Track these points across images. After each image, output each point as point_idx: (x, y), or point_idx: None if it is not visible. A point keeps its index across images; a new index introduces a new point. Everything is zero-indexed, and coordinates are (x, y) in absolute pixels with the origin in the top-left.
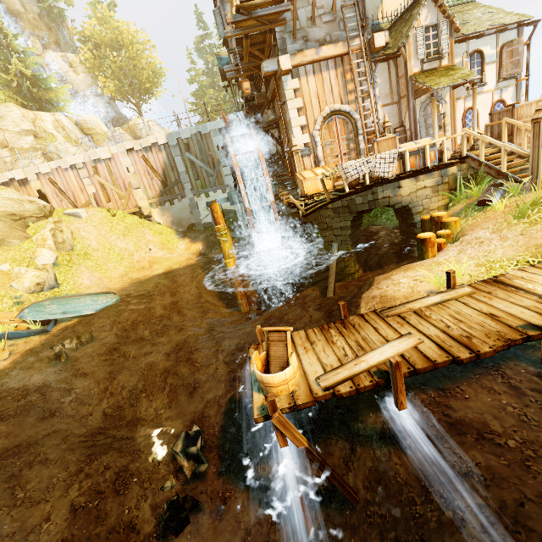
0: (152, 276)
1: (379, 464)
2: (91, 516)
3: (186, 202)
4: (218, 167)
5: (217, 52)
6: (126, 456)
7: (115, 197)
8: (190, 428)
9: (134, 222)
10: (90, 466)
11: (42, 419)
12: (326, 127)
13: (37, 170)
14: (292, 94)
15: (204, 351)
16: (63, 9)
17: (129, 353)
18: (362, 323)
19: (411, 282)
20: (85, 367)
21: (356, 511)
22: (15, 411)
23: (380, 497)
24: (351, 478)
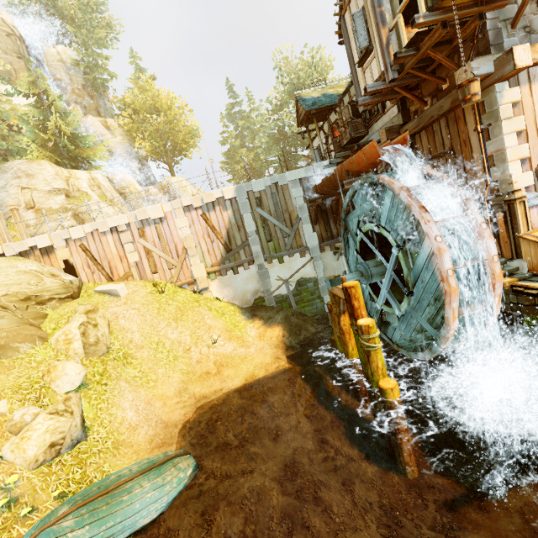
0: (227, 392)
1: None
2: None
3: (254, 270)
4: (296, 225)
5: (297, 93)
6: None
7: (163, 266)
8: None
9: (187, 299)
10: None
11: None
12: None
13: (67, 235)
14: (509, 110)
15: None
16: (106, 80)
17: None
18: None
19: None
20: None
21: None
22: None
23: None
24: None
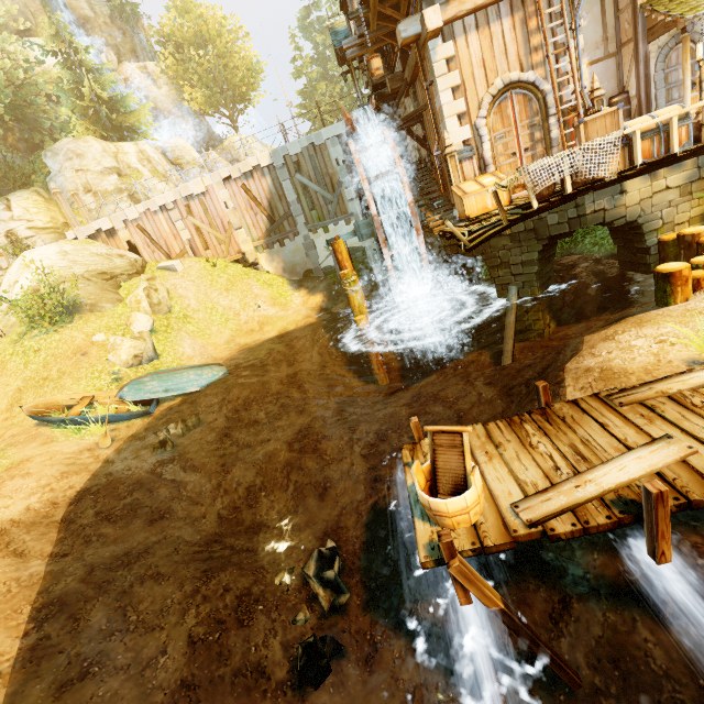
0: (263, 341)
1: (615, 635)
2: (213, 652)
3: (300, 242)
4: (338, 189)
5: (330, 24)
6: (248, 575)
7: (214, 242)
8: (324, 542)
9: (237, 272)
10: (207, 585)
11: (151, 522)
12: (496, 111)
13: (124, 217)
14: (444, 67)
15: (334, 439)
16: (136, 4)
17: (242, 441)
18: (578, 414)
19: (652, 345)
20: (193, 459)
21: (576, 698)
22: (122, 510)
23: (619, 687)
24: (565, 648)
